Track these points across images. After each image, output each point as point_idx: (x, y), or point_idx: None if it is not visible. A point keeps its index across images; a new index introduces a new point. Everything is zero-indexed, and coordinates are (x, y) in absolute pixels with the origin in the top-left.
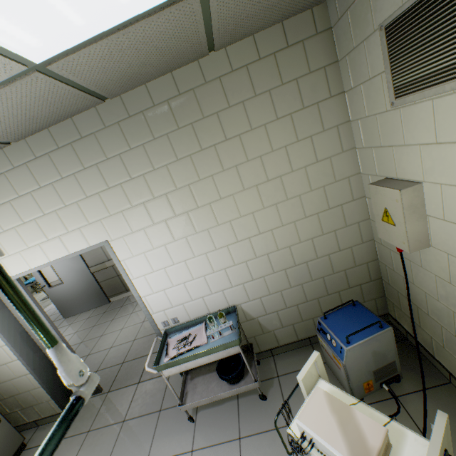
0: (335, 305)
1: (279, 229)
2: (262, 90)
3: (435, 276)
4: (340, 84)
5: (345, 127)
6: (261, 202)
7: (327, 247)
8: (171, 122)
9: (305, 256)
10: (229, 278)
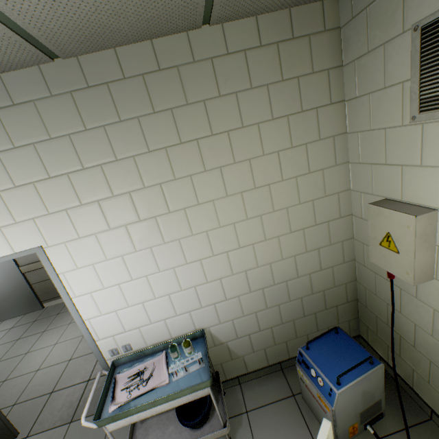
0: (310, 327)
1: (261, 244)
2: (259, 82)
3: (434, 310)
4: (342, 91)
5: (341, 139)
6: (244, 212)
7: (309, 266)
8: (145, 103)
9: (285, 275)
10: (199, 298)
